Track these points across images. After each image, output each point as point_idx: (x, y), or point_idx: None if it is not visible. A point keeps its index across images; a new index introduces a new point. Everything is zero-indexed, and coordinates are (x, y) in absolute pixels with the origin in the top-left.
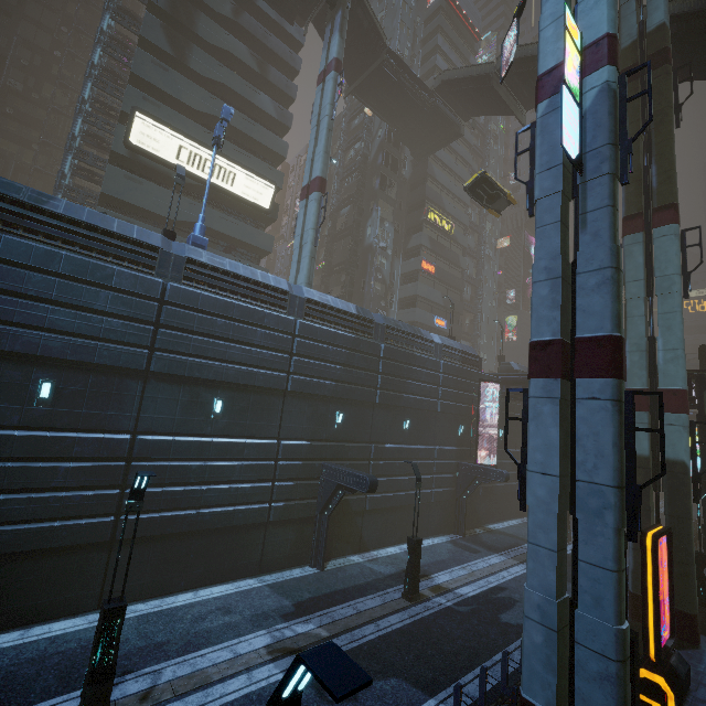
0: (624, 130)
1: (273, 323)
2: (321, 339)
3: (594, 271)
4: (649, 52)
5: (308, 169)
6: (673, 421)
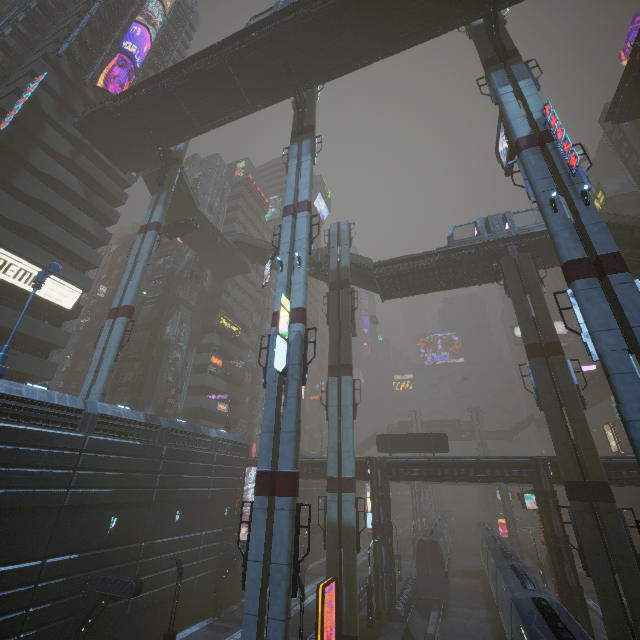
0: (305, 358)
1: (62, 443)
2: (108, 450)
3: (288, 432)
4: (341, 278)
5: (120, 295)
6: (348, 498)
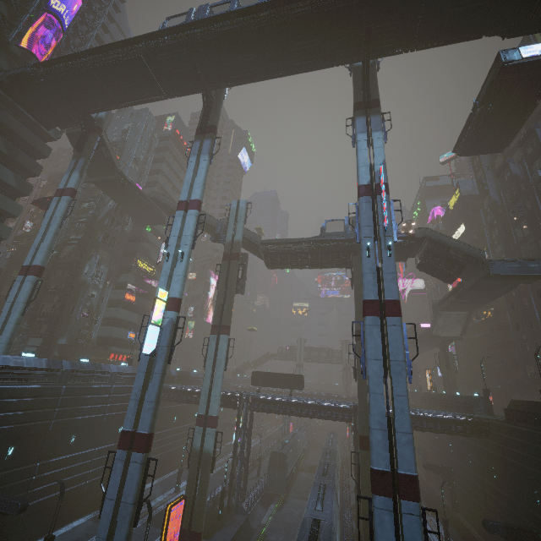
0: (173, 341)
1: None
2: (8, 396)
3: (149, 402)
4: (233, 251)
5: (32, 254)
6: (210, 432)
